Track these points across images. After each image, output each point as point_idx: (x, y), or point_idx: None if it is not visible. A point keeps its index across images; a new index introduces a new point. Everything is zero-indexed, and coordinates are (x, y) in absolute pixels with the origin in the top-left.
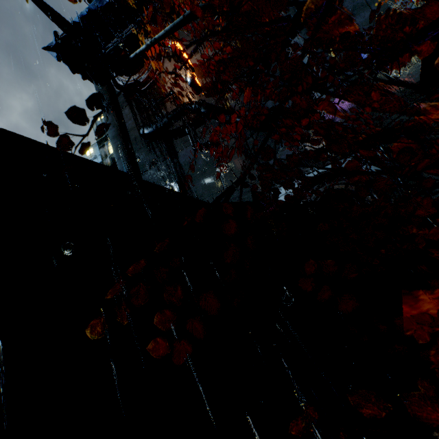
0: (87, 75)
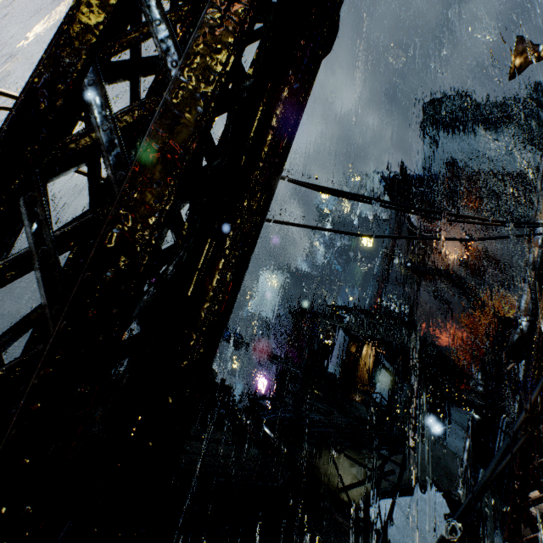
0: (390, 193)
